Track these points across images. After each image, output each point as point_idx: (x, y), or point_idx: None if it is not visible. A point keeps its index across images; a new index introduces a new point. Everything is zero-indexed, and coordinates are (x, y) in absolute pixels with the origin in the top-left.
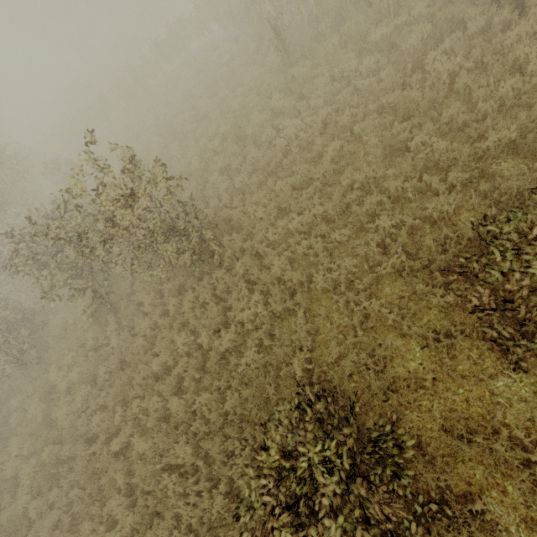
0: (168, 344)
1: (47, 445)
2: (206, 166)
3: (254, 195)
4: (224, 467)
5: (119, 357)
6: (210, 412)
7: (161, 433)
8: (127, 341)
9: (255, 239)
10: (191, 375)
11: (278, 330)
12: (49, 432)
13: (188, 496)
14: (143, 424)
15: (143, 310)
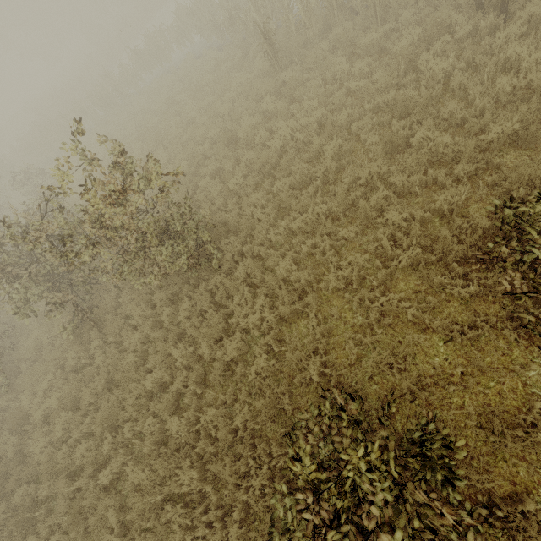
0: (163, 358)
1: (19, 486)
2: (196, 171)
3: (251, 196)
4: (237, 491)
5: (106, 377)
6: (215, 430)
7: (160, 458)
8: (115, 359)
9: (255, 241)
10: (192, 390)
11: (287, 334)
12: (22, 469)
13: (195, 529)
14: (136, 450)
15: (132, 324)
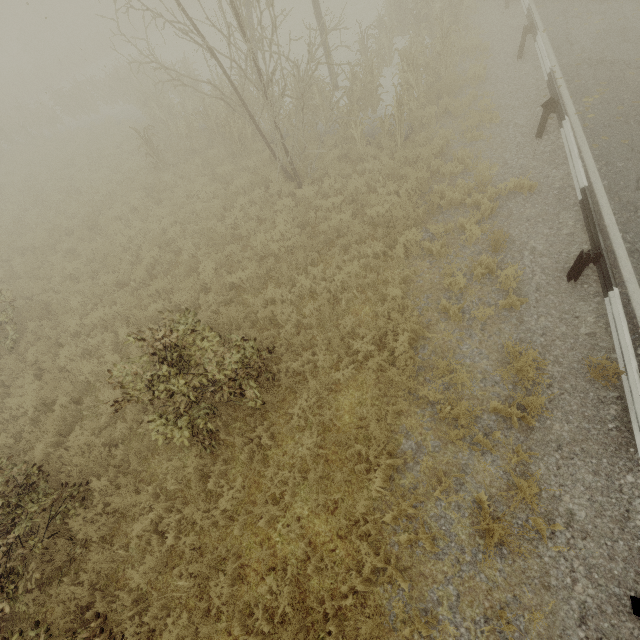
0: None
1: None
2: (57, 243)
3: (77, 284)
4: None
5: None
6: None
7: None
8: None
9: (61, 328)
10: None
11: (44, 417)
12: None
13: None
14: None
15: None
